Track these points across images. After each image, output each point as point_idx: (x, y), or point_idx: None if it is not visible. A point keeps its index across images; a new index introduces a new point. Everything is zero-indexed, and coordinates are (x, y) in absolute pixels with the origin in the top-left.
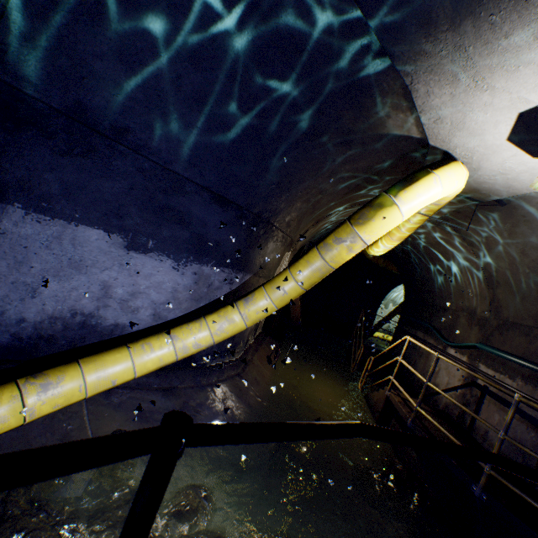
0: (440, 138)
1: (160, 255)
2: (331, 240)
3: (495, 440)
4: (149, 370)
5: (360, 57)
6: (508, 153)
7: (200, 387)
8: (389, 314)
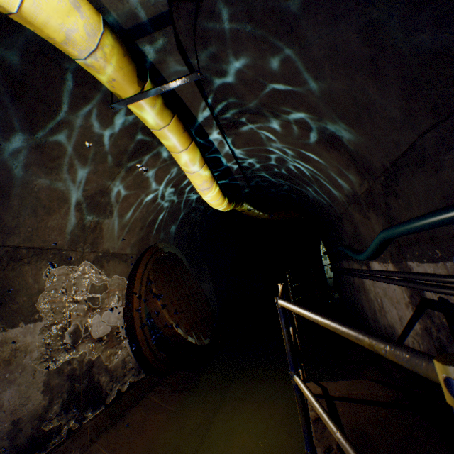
0: None
1: None
2: None
3: None
4: None
5: None
6: None
7: None
8: None
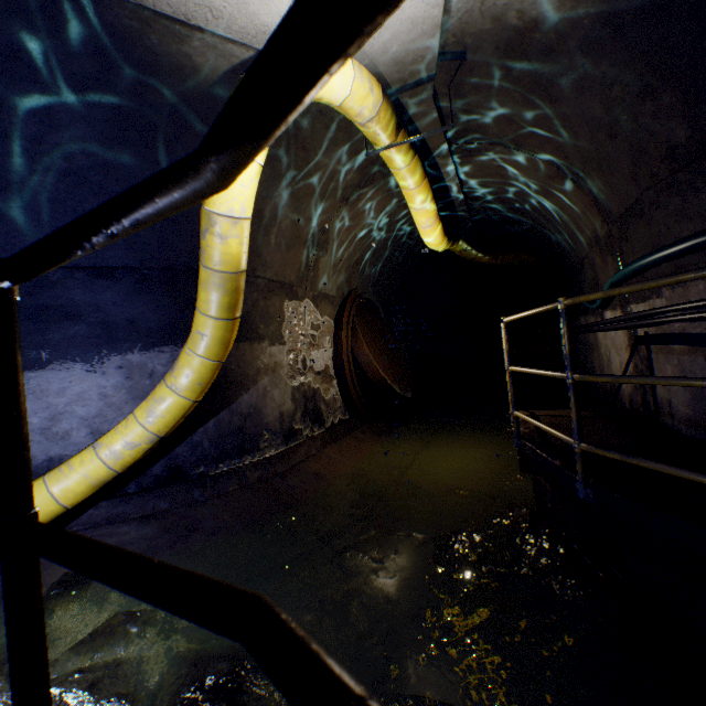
0: (254, 32)
1: (63, 364)
2: (202, 240)
3: (680, 408)
4: (78, 493)
5: (64, 14)
6: None
7: (201, 501)
8: None
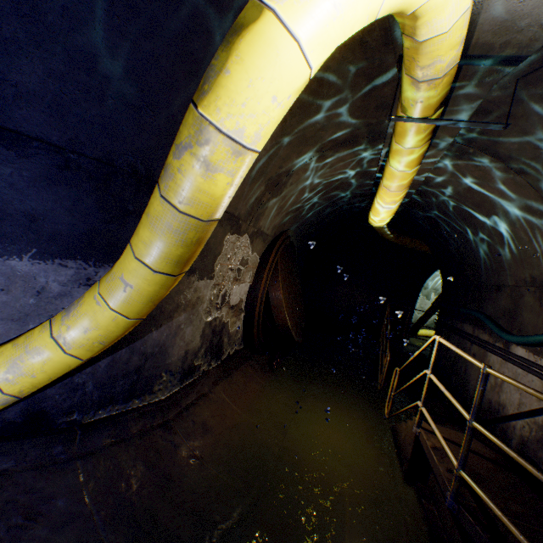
0: None
1: None
2: (172, 156)
3: None
4: None
5: None
6: None
7: (60, 463)
8: (432, 306)
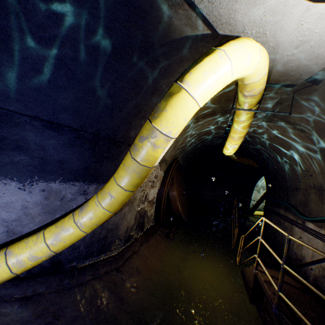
0: (224, 21)
1: (3, 180)
2: (137, 140)
3: None
4: None
5: None
6: (299, 9)
7: (67, 289)
8: (261, 197)
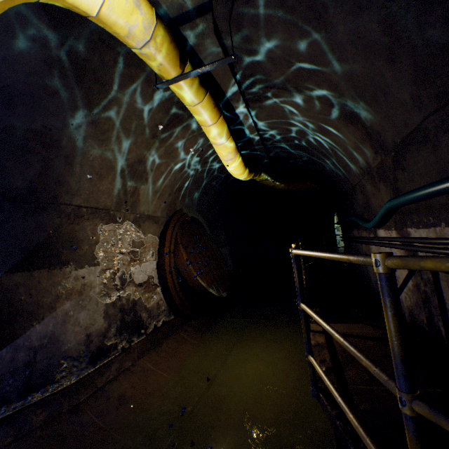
0: None
1: None
2: None
3: None
4: None
5: None
6: None
7: None
8: None
